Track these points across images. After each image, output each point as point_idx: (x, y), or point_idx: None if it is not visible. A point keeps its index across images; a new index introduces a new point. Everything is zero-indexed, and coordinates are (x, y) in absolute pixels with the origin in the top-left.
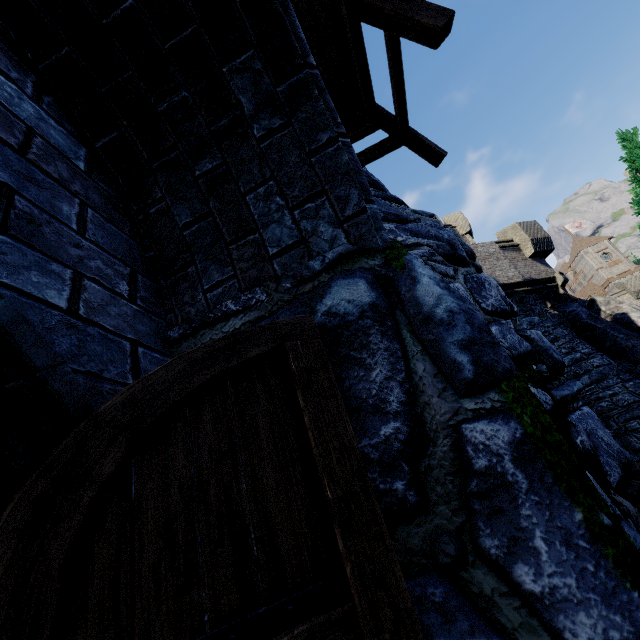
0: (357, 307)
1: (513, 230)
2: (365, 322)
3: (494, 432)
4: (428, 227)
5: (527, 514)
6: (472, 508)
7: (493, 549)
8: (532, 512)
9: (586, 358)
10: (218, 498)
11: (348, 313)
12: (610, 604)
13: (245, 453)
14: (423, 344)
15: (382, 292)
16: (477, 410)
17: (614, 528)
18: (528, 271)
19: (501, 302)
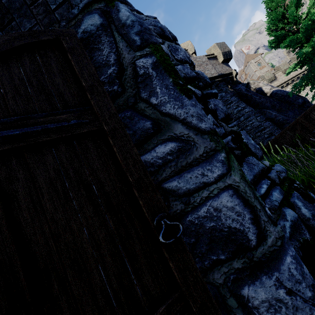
0: (95, 27)
1: (214, 48)
2: (99, 32)
3: (146, 61)
4: (151, 21)
5: (155, 83)
6: (139, 87)
7: (145, 96)
8: (157, 82)
9: (243, 109)
10: (37, 84)
11: (92, 30)
12: (176, 100)
13: (47, 73)
14: (122, 35)
15: (105, 18)
16: (141, 55)
17: (183, 84)
18: (220, 70)
19: (185, 57)
